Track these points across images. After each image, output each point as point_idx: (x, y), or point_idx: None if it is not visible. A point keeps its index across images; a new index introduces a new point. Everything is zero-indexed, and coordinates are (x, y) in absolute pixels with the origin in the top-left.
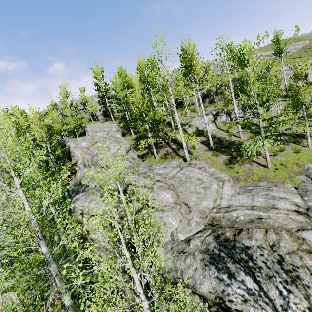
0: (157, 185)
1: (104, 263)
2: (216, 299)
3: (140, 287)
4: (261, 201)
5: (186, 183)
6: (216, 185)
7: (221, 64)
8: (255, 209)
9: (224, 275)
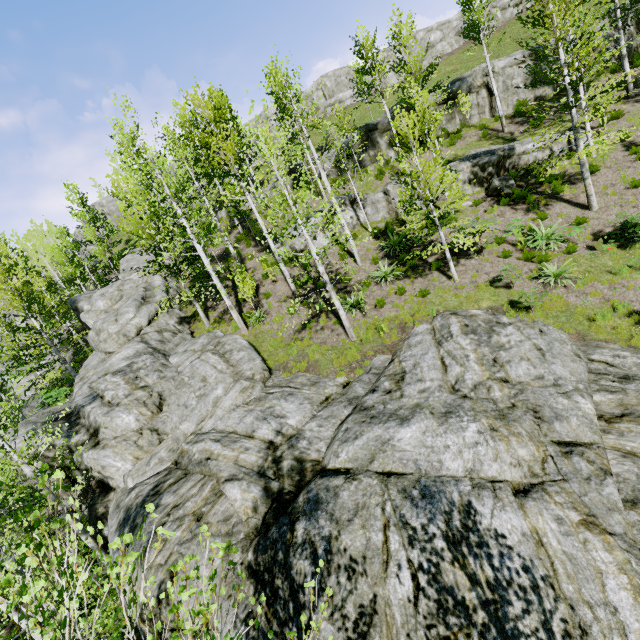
0: (132, 398)
1: None
2: None
3: None
4: (247, 423)
5: (184, 387)
6: (222, 390)
7: (426, 41)
8: (223, 440)
9: None
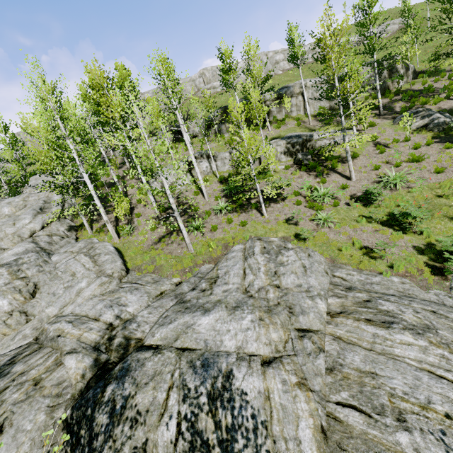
0: (10, 286)
1: None
2: None
3: None
4: (97, 309)
5: (57, 279)
6: (85, 283)
7: (274, 59)
8: (75, 321)
9: None
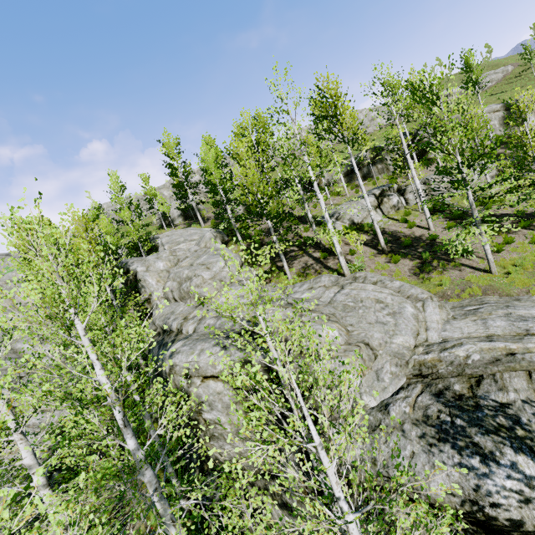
0: (309, 317)
1: (281, 441)
2: (463, 505)
3: (338, 487)
4: (502, 326)
5: (357, 309)
6: (412, 309)
7: (370, 116)
8: (496, 339)
9: (473, 458)
